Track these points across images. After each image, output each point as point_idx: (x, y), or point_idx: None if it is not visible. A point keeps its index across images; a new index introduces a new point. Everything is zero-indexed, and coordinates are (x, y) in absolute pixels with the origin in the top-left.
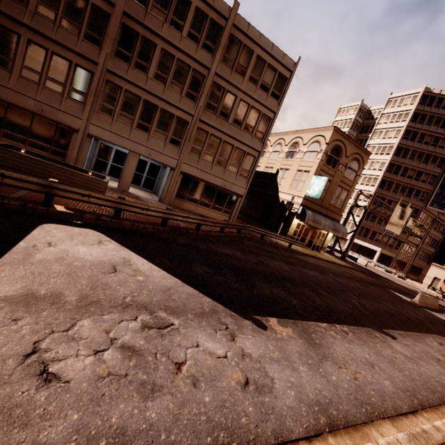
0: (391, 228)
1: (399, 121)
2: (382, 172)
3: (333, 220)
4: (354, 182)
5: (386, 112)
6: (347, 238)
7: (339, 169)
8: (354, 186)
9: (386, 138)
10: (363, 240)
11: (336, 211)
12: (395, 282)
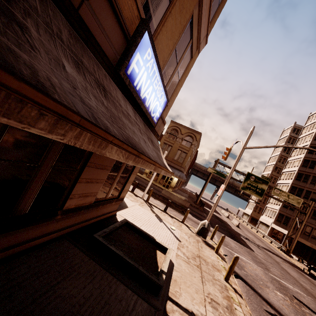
0: (247, 190)
1: (312, 129)
2: (297, 167)
3: (176, 169)
4: (190, 148)
5: (306, 126)
6: (269, 224)
7: (177, 140)
8: (191, 151)
9: (304, 143)
10: (284, 228)
11: (179, 164)
12: (231, 228)
